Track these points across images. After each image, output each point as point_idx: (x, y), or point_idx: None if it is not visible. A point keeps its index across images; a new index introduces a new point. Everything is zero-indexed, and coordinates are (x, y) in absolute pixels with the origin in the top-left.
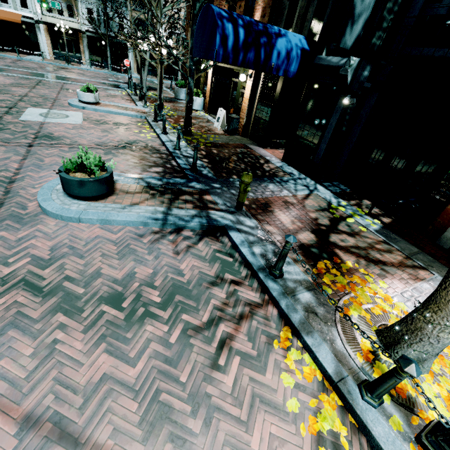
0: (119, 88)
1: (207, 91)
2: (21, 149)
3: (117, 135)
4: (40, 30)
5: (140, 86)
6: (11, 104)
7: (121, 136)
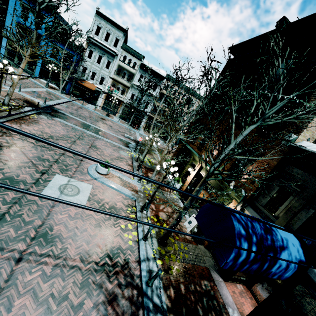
0: (128, 148)
1: (186, 183)
2: (6, 268)
3: (105, 234)
4: (102, 95)
5: (142, 160)
6: (47, 167)
7: (107, 238)
